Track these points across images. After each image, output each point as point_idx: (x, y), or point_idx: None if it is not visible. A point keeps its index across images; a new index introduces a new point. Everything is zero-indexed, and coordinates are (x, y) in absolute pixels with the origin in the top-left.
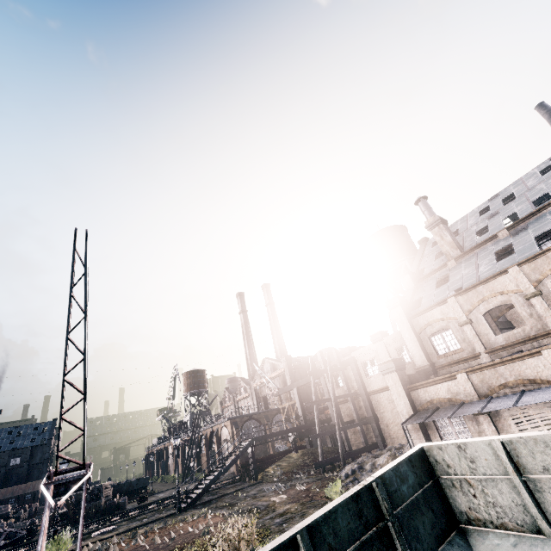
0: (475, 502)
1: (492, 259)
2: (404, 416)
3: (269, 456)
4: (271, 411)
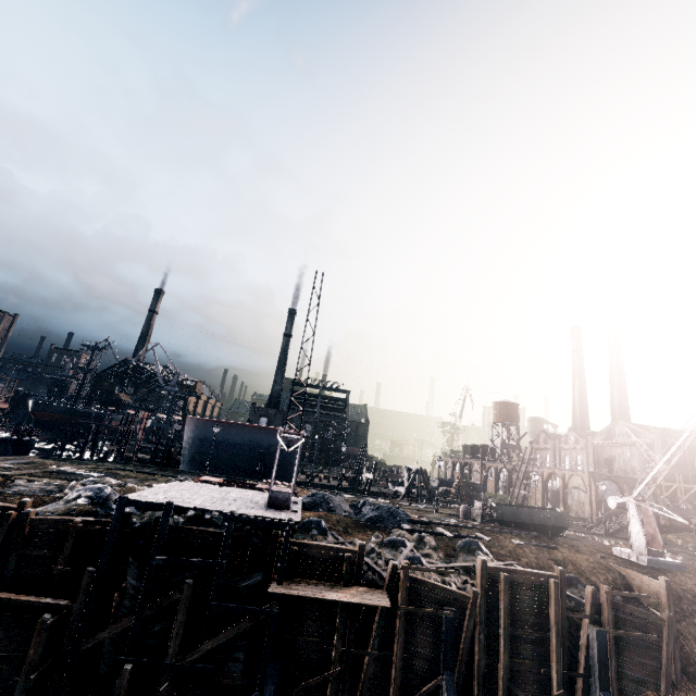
0: None
1: None
2: None
3: (662, 526)
4: (632, 480)
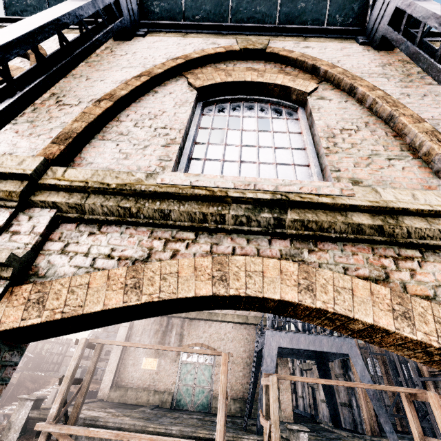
0: None
1: None
2: None
3: None
4: None
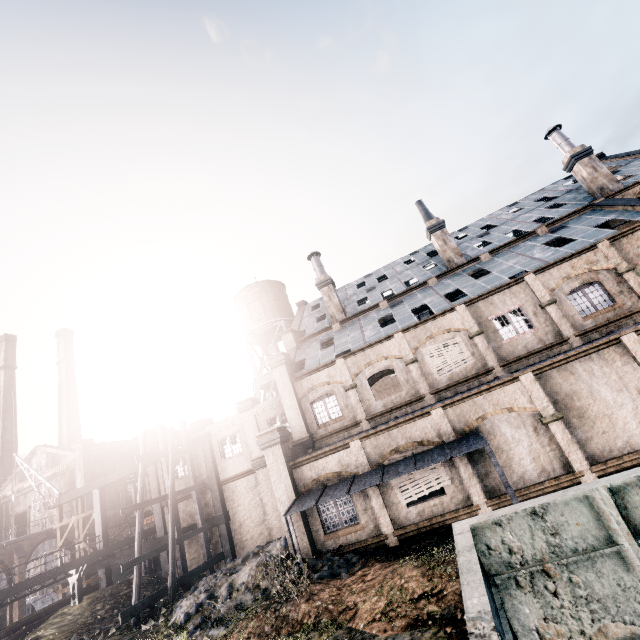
0: (556, 604)
1: (377, 325)
2: (282, 503)
3: (16, 626)
4: (33, 538)
